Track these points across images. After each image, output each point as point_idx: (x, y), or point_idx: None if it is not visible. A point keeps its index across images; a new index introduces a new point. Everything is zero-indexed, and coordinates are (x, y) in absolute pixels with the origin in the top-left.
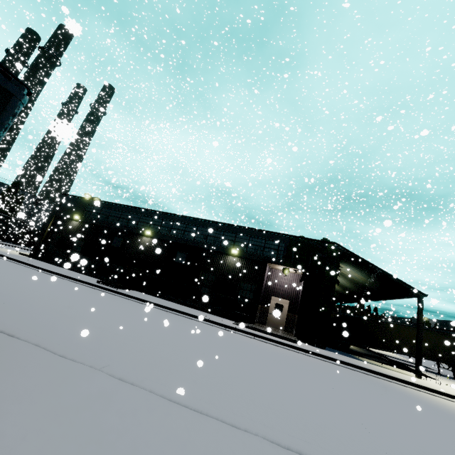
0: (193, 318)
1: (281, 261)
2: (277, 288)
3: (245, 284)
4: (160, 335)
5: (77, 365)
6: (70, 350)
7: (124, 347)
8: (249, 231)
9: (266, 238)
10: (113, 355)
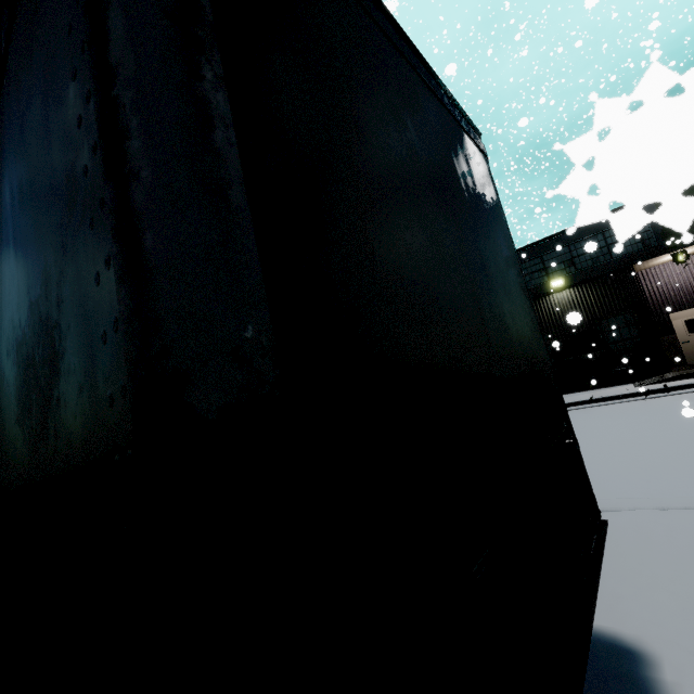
0: (572, 408)
1: (660, 248)
2: (671, 296)
3: (609, 320)
4: (602, 444)
5: (689, 513)
6: (625, 500)
7: (612, 475)
8: (561, 239)
9: (603, 229)
10: (632, 488)
